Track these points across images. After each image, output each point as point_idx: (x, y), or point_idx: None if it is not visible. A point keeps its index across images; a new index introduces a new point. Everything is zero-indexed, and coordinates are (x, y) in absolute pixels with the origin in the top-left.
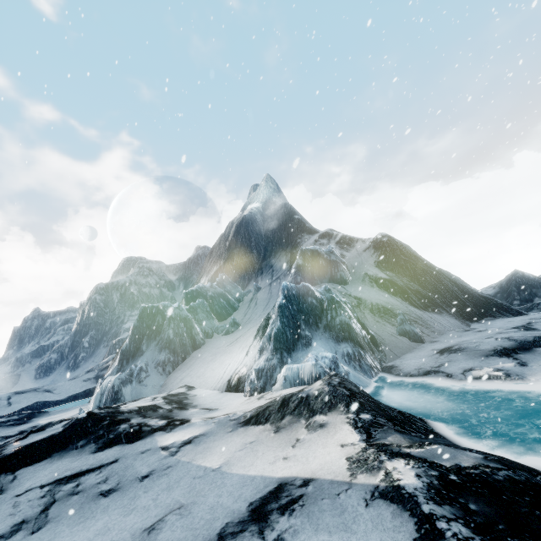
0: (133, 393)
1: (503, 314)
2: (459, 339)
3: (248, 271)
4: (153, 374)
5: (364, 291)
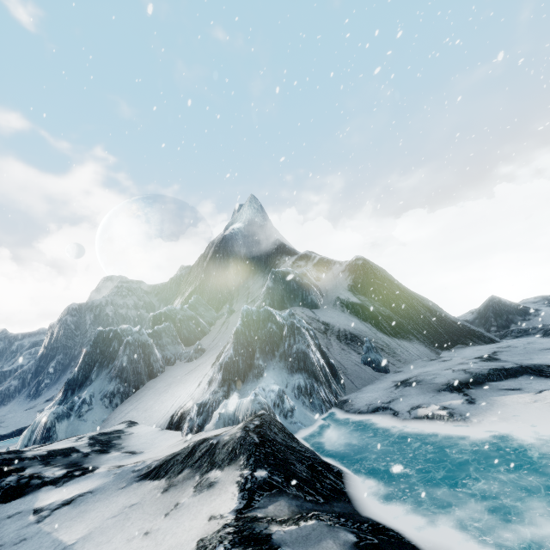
0: (69, 430)
1: (475, 341)
2: (422, 369)
3: (224, 293)
4: (97, 407)
5: (334, 316)
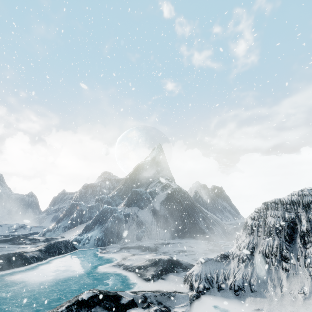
0: (49, 235)
1: (200, 237)
2: (146, 242)
3: (129, 192)
4: (60, 230)
5: (144, 213)
